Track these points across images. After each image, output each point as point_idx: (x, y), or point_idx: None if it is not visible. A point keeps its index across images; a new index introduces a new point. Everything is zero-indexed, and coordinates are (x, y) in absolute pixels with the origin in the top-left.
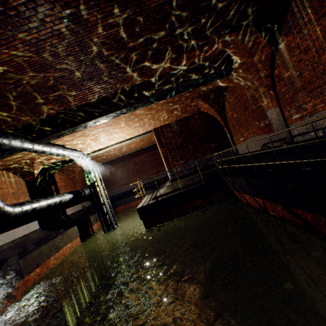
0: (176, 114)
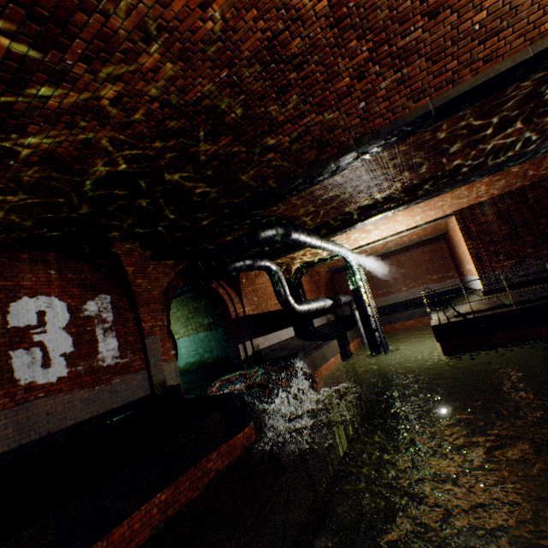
0: (502, 185)
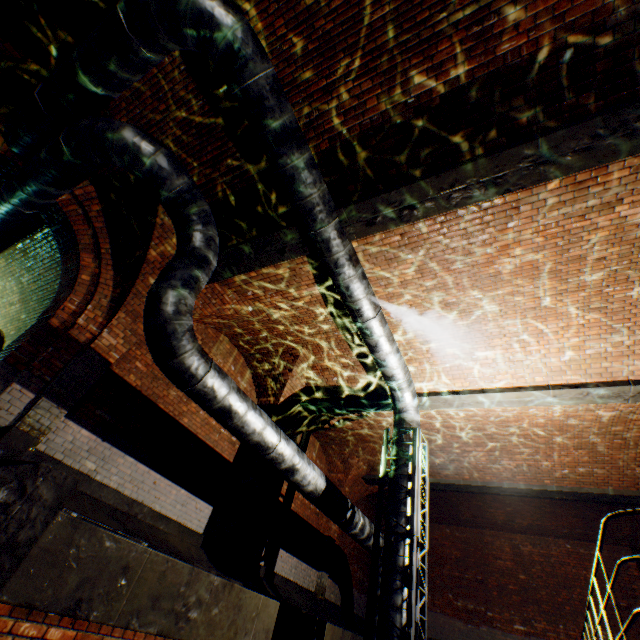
0: None
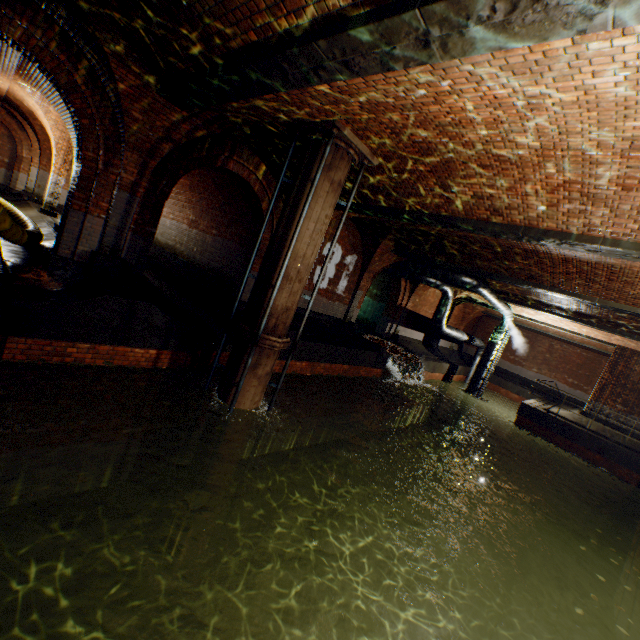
0: None
